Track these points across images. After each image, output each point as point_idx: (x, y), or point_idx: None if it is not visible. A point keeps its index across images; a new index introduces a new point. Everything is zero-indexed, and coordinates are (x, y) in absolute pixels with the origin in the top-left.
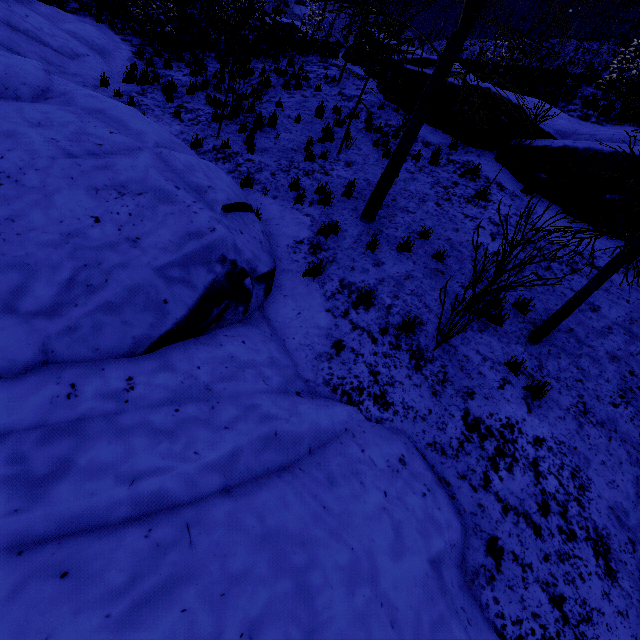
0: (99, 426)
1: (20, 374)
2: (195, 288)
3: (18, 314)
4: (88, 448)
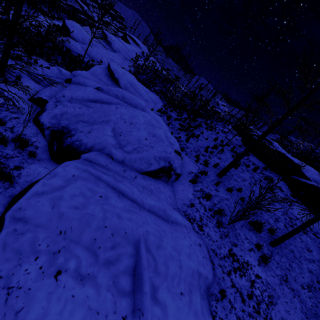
0: (128, 180)
1: (117, 162)
2: (159, 165)
3: (122, 150)
4: (125, 182)
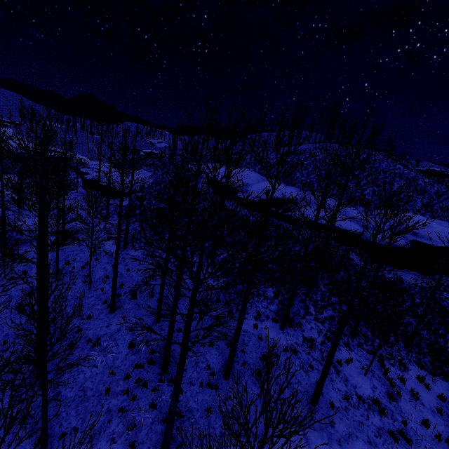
0: None
1: None
2: None
3: None
4: None
